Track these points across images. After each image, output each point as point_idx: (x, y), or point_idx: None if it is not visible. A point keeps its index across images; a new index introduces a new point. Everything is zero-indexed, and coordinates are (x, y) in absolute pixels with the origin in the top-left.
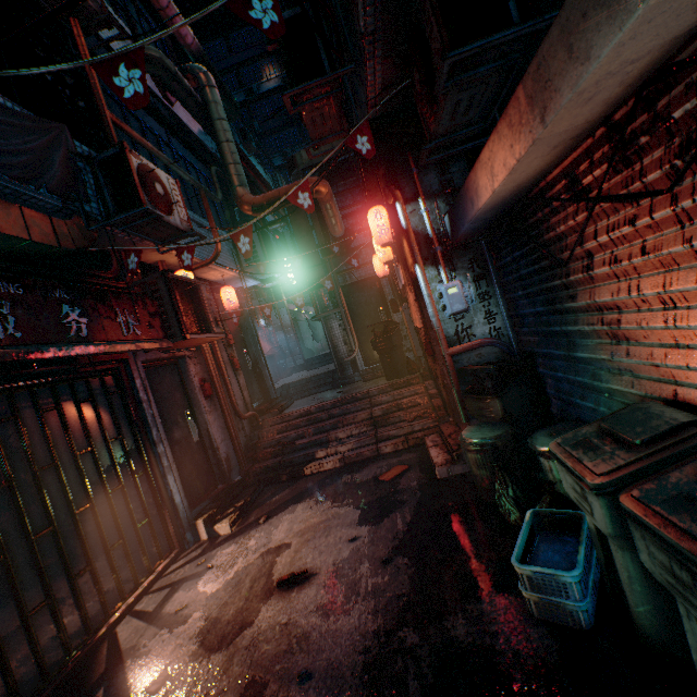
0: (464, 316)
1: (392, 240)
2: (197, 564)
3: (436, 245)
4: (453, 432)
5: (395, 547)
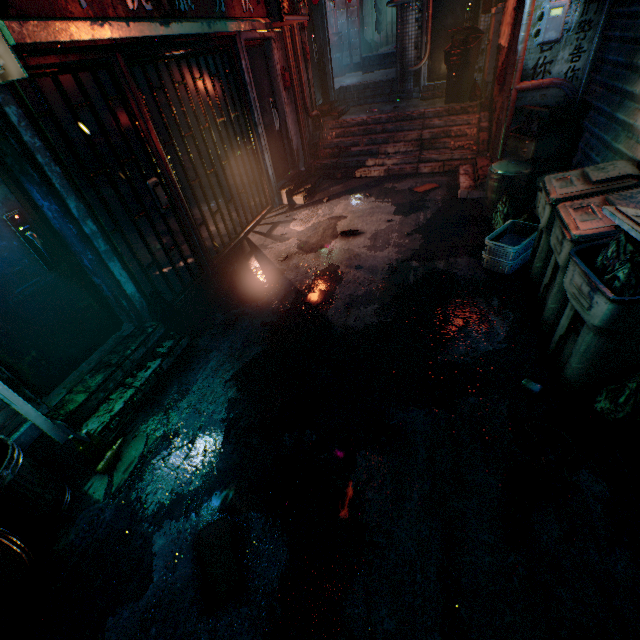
0: (552, 48)
1: None
2: (286, 217)
3: None
4: (485, 166)
5: (416, 229)
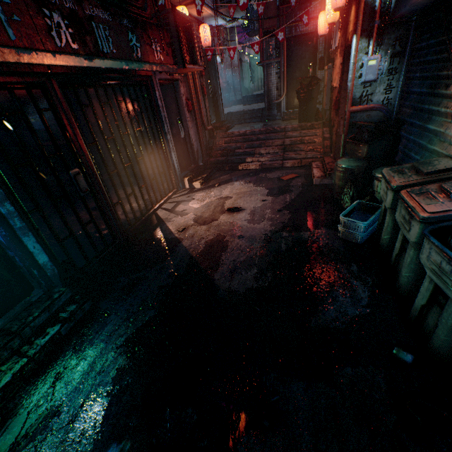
0: (371, 85)
1: (344, 5)
2: (187, 197)
3: (376, 19)
4: (330, 162)
5: (284, 207)
